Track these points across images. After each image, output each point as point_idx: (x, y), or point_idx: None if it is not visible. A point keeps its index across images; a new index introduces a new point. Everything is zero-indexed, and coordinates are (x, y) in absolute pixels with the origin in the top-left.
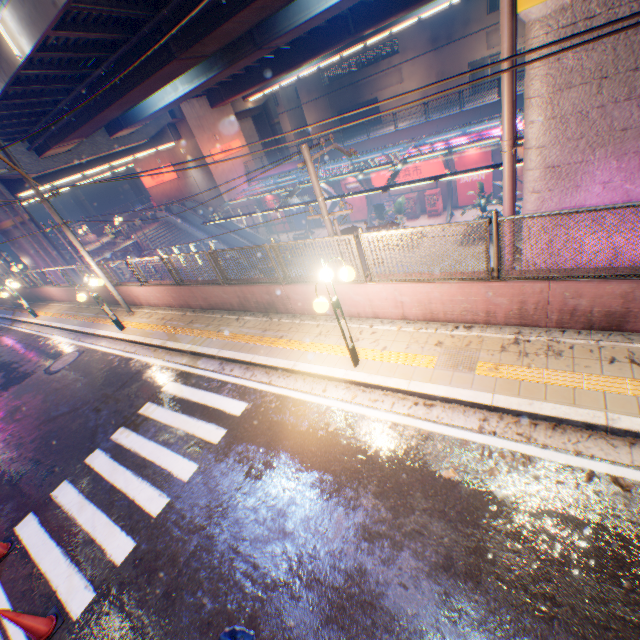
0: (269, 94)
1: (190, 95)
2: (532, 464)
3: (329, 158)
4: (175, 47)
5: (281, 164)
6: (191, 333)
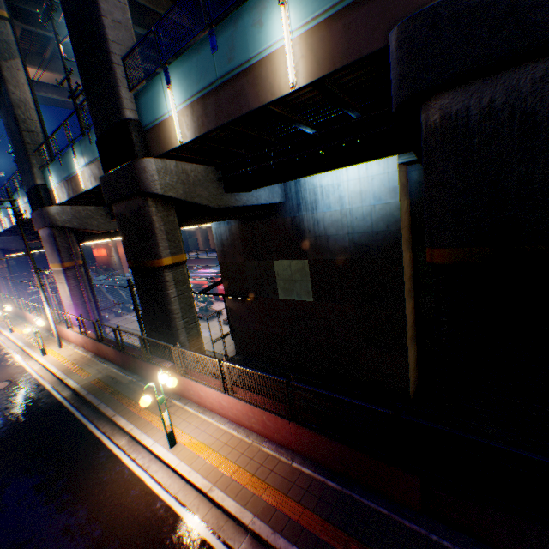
0: None
1: None
2: (3, 348)
3: None
4: None
5: None
6: (5, 322)
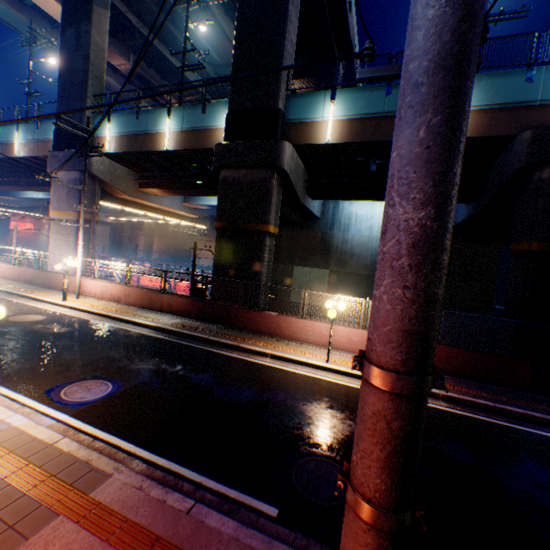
0: (128, 221)
1: (48, 199)
2: None
3: (127, 259)
4: (23, 183)
5: (104, 252)
6: None
